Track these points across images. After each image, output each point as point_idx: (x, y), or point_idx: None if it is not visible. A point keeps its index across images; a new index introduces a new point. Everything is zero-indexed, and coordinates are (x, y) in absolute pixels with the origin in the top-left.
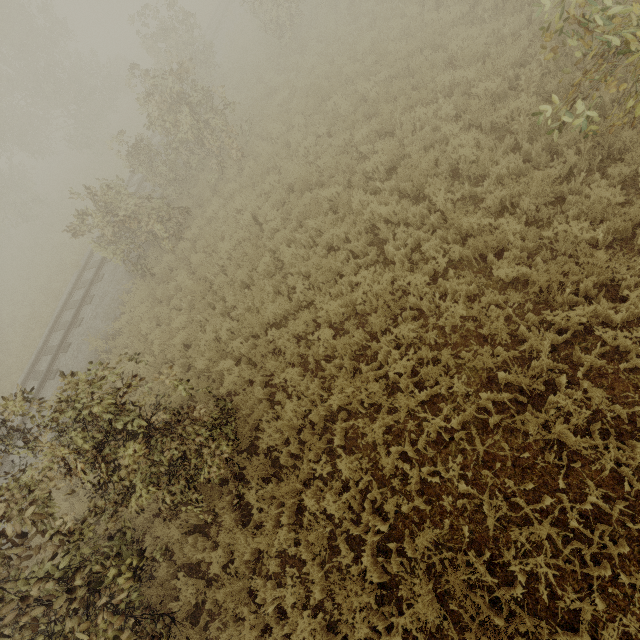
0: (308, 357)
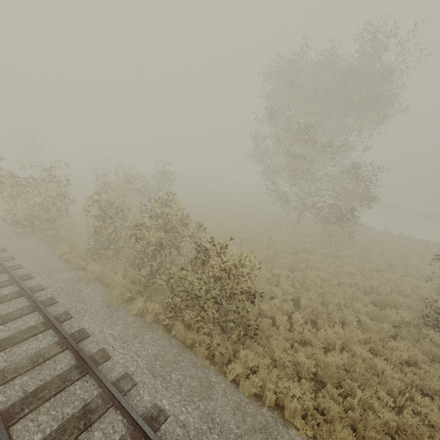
0: (384, 291)
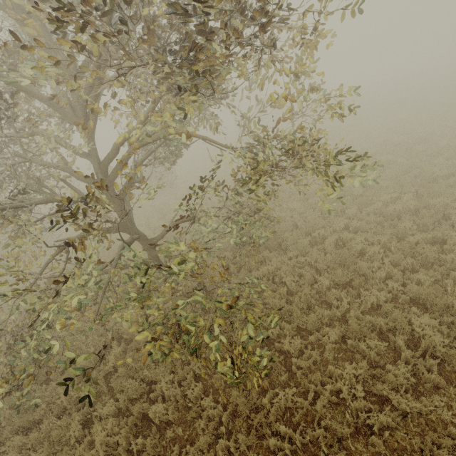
0: None
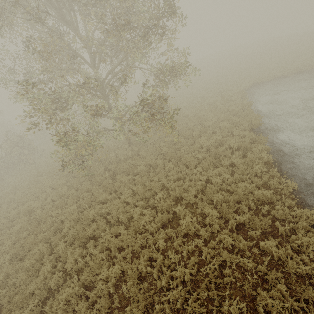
0: None
